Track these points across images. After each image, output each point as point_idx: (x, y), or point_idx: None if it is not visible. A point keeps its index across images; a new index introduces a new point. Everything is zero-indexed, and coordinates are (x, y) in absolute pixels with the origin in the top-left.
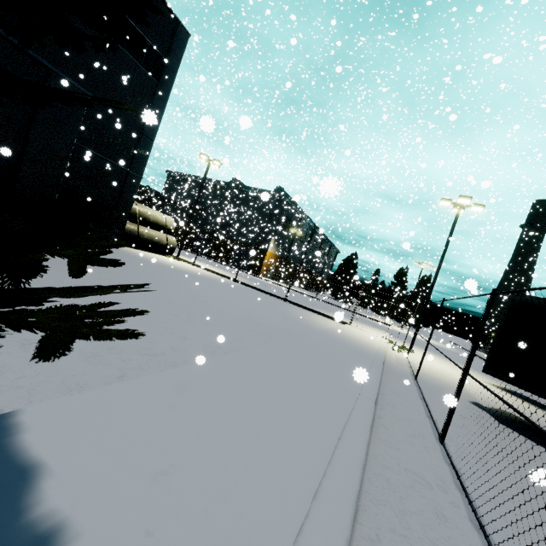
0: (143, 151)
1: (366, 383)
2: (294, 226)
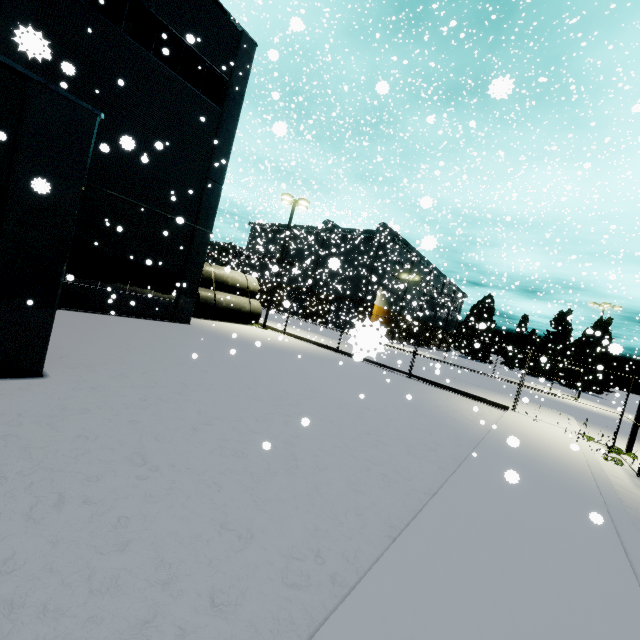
0: (211, 199)
1: None
2: (406, 270)
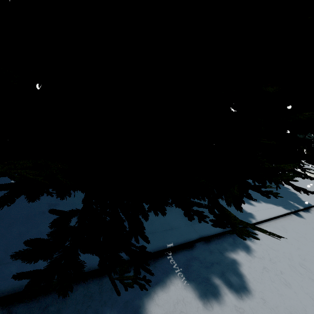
0: None
1: None
2: None
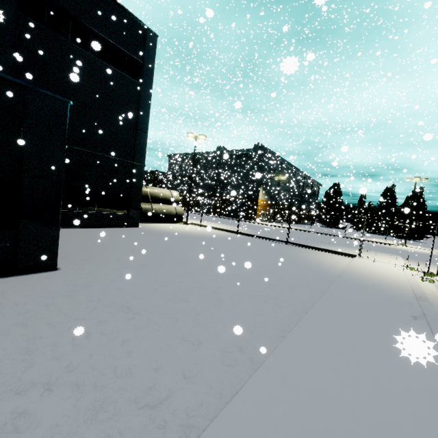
0: (141, 143)
1: None
2: (277, 173)
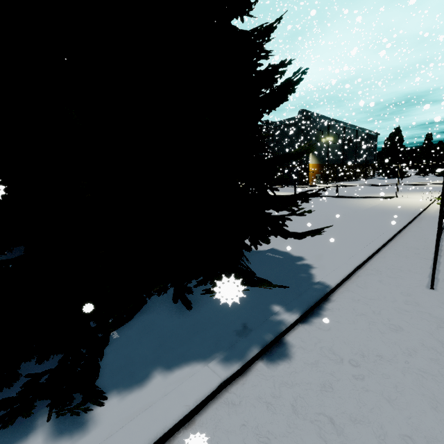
0: None
1: (395, 225)
2: (325, 134)
